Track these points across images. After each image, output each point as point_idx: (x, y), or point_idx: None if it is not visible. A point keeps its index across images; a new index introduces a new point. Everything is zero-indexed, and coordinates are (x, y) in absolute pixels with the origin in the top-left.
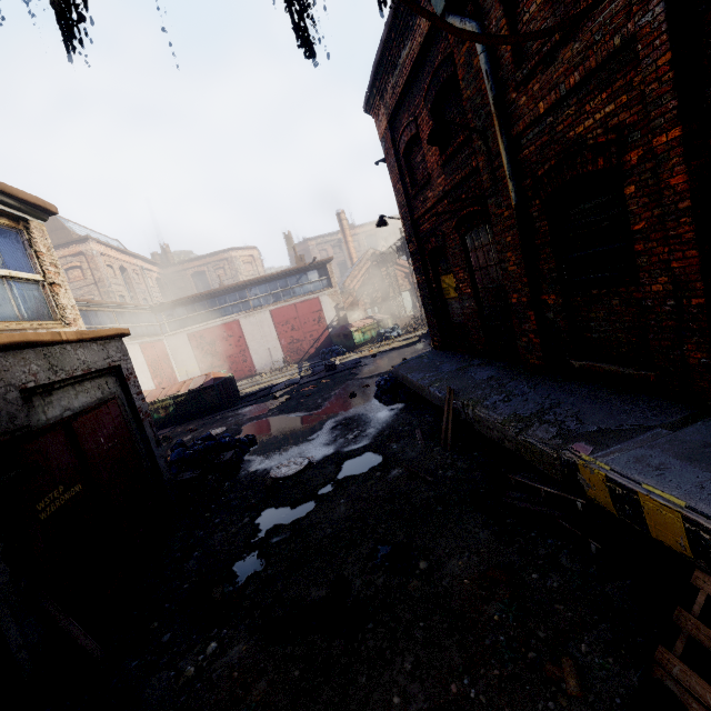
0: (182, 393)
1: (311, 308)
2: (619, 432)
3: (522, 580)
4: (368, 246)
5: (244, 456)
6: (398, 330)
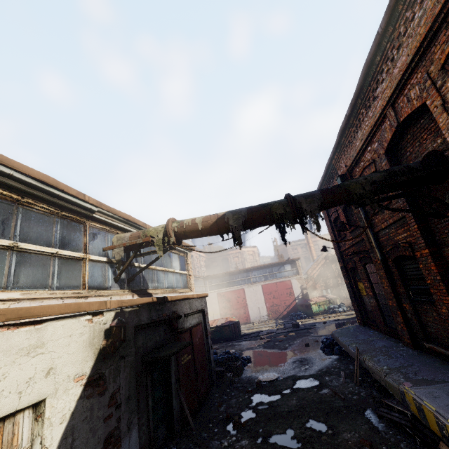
0: (213, 326)
1: (285, 286)
2: (430, 381)
3: (377, 447)
4: None
5: (244, 367)
6: (343, 307)
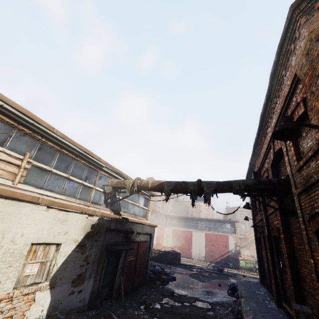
0: (162, 250)
1: (223, 239)
2: None
3: None
4: None
5: (170, 282)
6: None
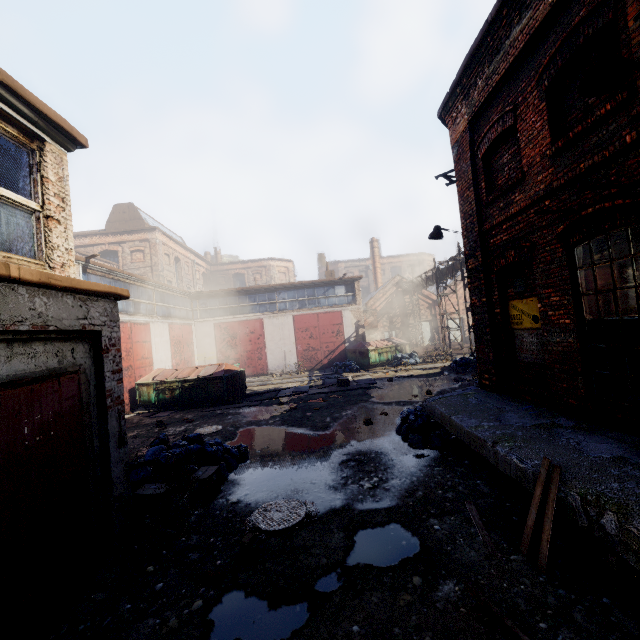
0: (191, 379)
1: (332, 320)
2: None
3: None
4: (392, 275)
5: (230, 472)
6: (416, 357)
